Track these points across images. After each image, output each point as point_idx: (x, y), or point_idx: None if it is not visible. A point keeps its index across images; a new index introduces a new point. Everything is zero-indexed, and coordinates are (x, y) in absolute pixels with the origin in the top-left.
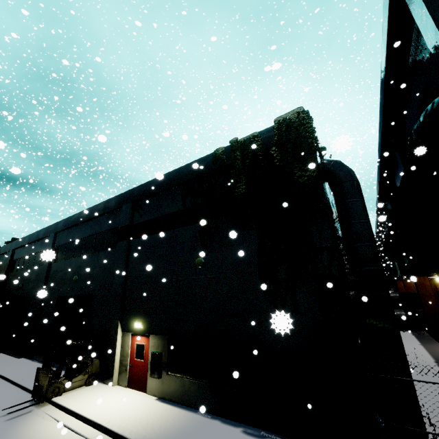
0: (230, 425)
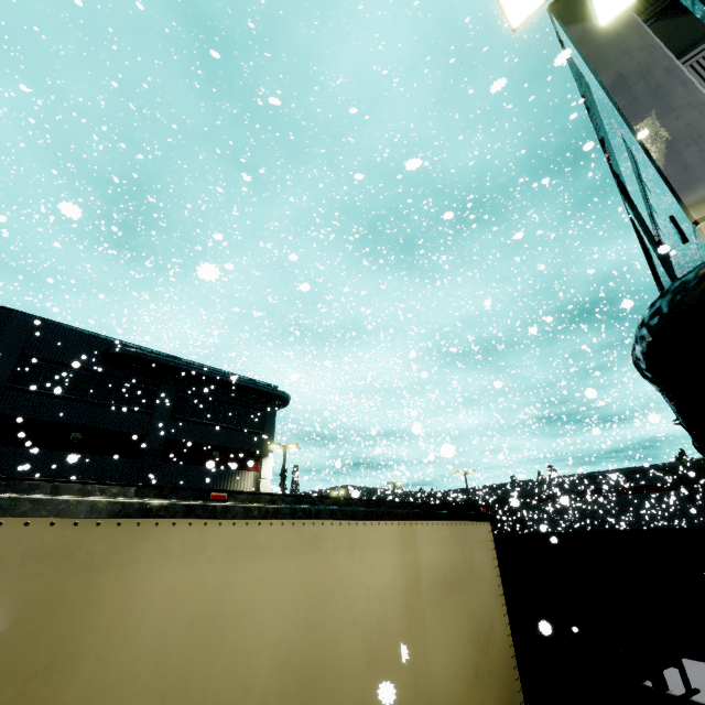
0: None
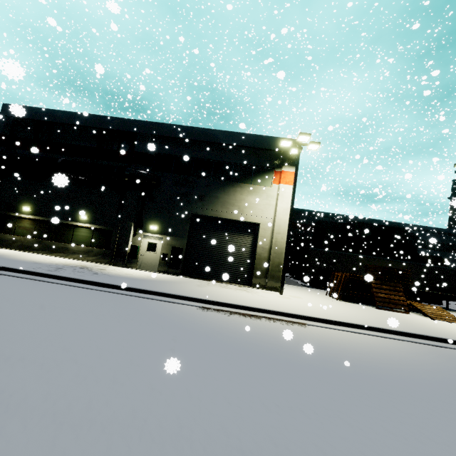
0: None
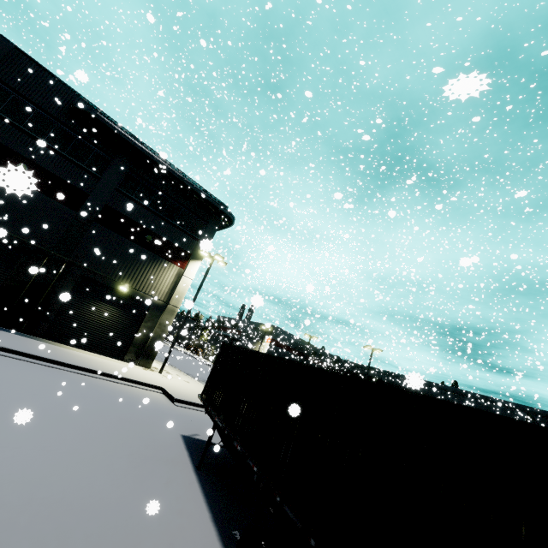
0: None
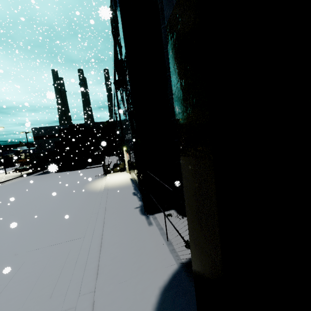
0: (134, 189)
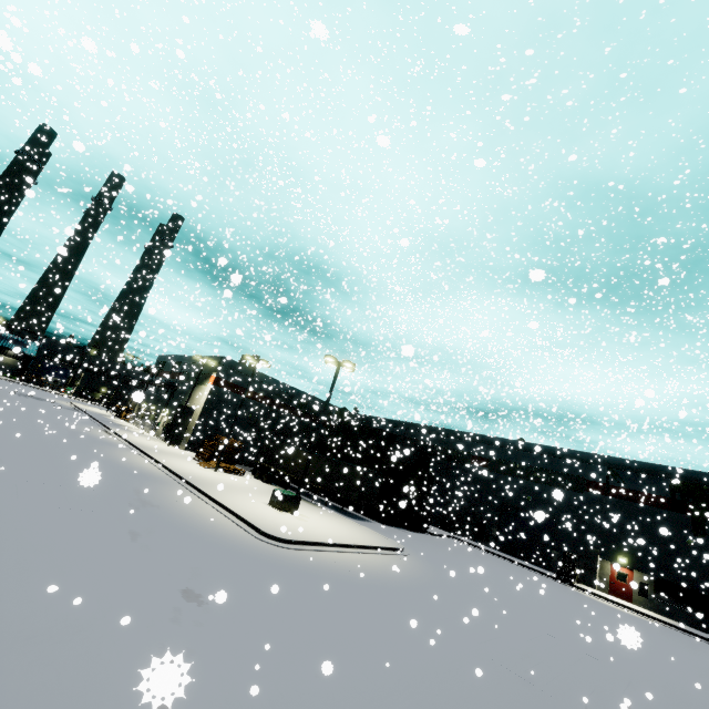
0: None
